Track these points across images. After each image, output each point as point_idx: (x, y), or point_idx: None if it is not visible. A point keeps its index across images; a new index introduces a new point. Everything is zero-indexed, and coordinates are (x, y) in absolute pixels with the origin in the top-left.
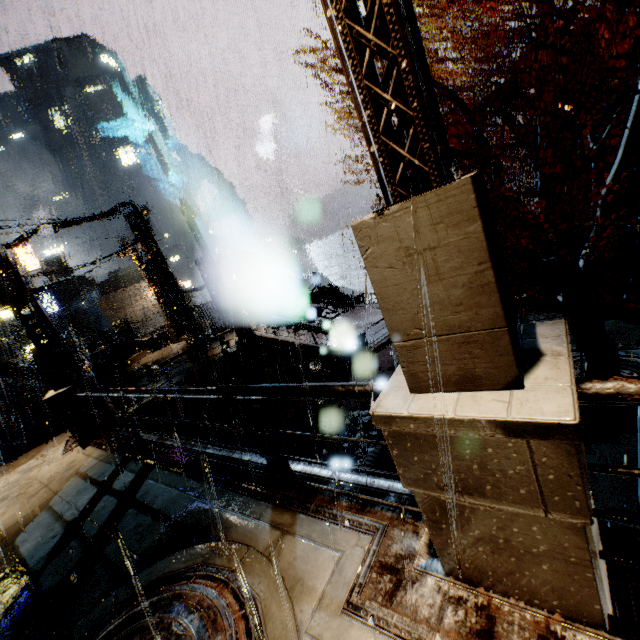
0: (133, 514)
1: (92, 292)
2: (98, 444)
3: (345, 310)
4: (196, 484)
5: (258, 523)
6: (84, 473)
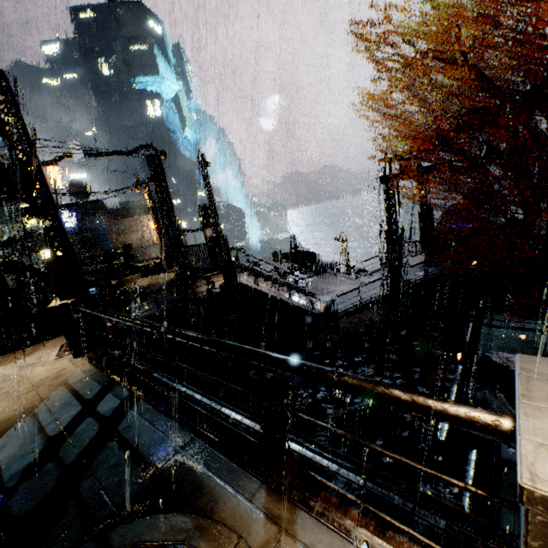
0: (113, 448)
1: (104, 216)
2: (89, 358)
3: (317, 274)
4: (181, 432)
5: (250, 506)
6: (72, 385)
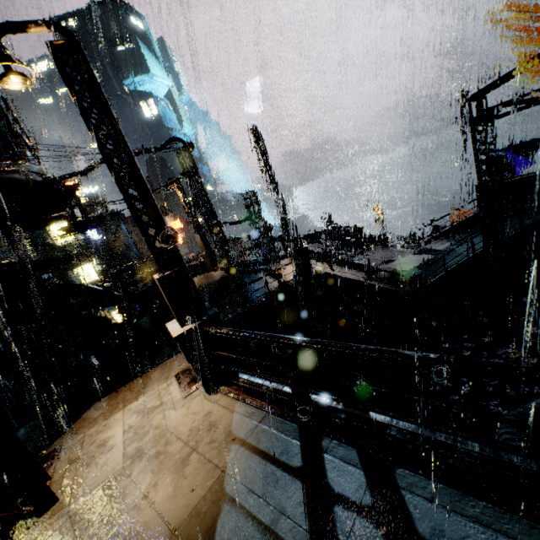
0: None
1: (126, 224)
2: (234, 394)
3: (367, 248)
4: None
5: None
6: (247, 441)
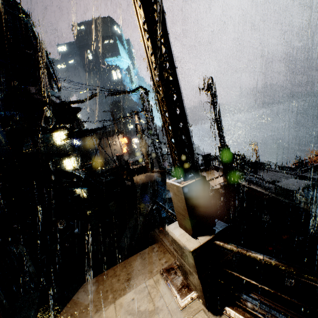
0: None
1: (95, 137)
2: None
3: (254, 170)
4: None
5: None
6: None
